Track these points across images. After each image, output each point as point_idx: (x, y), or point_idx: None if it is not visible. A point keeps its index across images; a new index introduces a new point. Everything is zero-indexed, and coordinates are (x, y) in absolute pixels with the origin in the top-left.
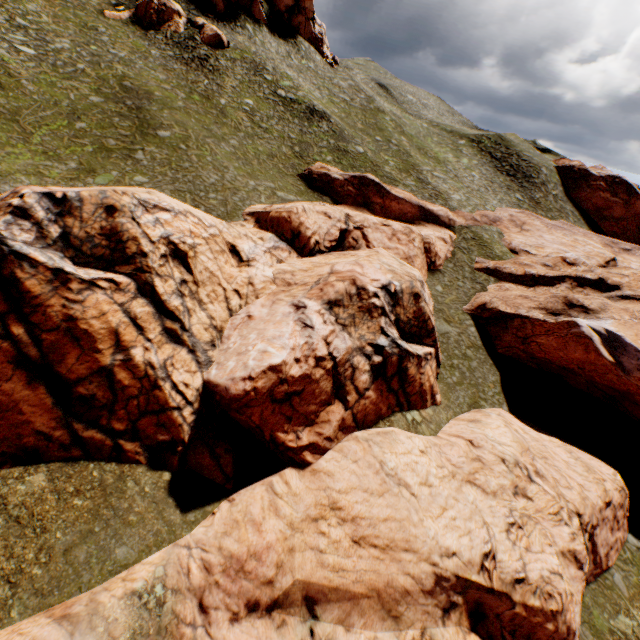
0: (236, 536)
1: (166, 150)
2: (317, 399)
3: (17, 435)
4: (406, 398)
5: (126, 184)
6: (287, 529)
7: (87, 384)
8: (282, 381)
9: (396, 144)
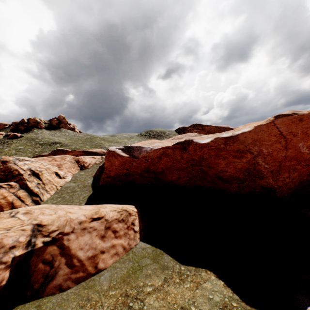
0: None
1: None
2: None
3: None
4: None
5: None
6: None
7: None
8: None
9: (96, 142)
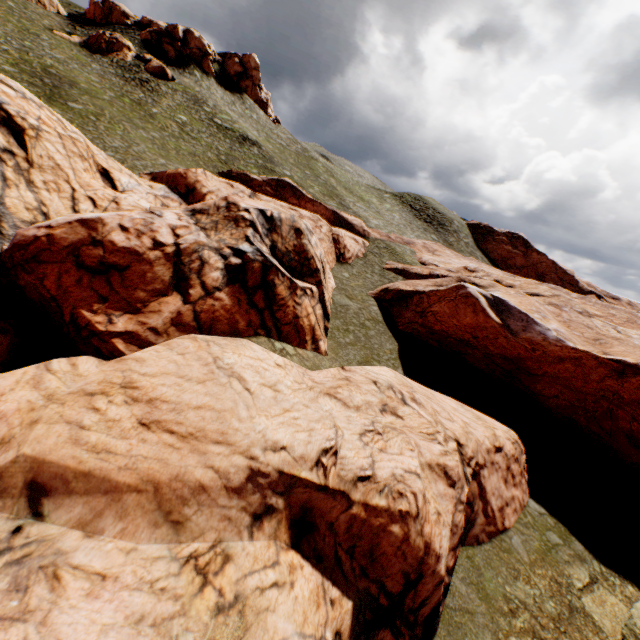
0: None
1: (72, 115)
2: (149, 286)
3: None
4: (276, 324)
5: None
6: (40, 400)
7: None
8: (96, 243)
9: (324, 180)
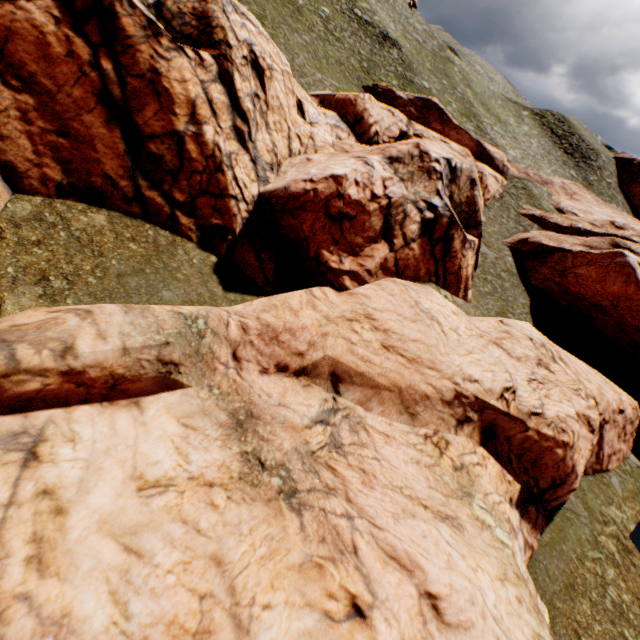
0: (274, 314)
1: None
2: (365, 233)
3: (87, 172)
4: (444, 273)
5: None
6: (323, 319)
7: (158, 144)
8: (339, 196)
9: (461, 93)
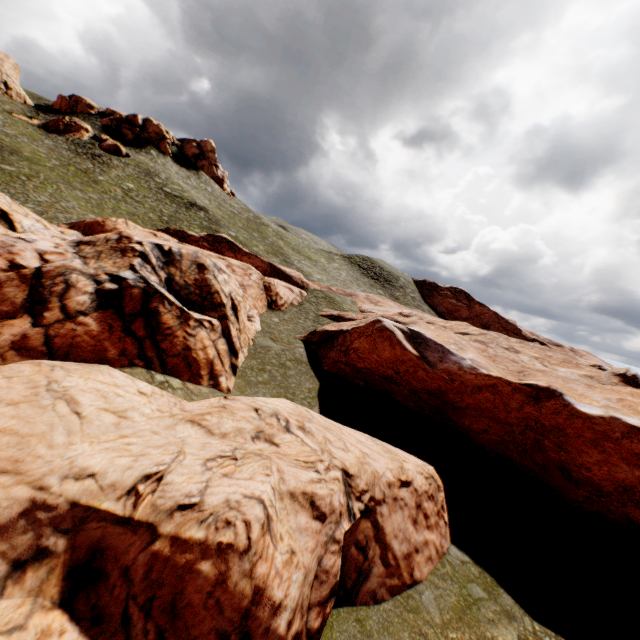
0: None
1: (0, 173)
2: None
3: None
4: (160, 355)
5: None
6: None
7: None
8: None
9: (272, 241)
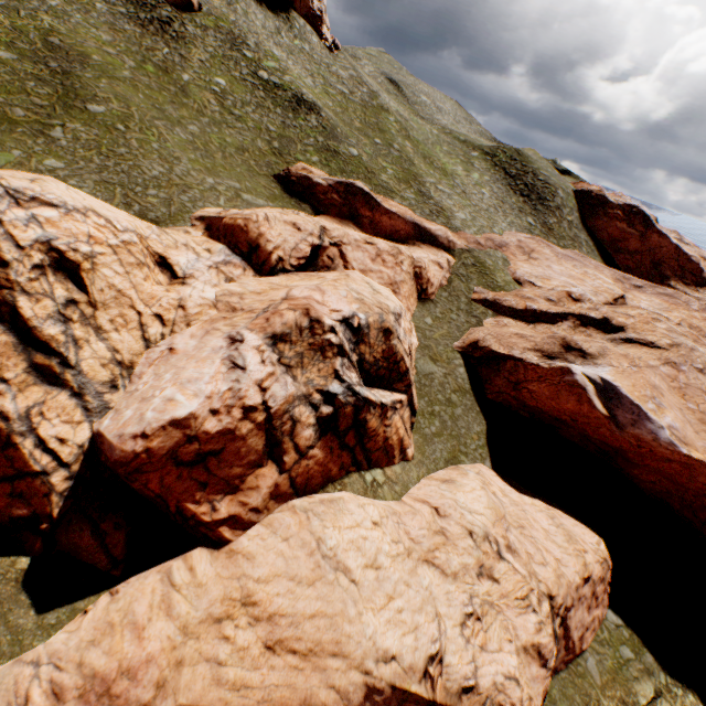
0: (107, 646)
1: (96, 129)
2: (244, 460)
3: None
4: (366, 455)
5: (31, 168)
6: (178, 635)
7: None
8: (191, 439)
9: (398, 149)
